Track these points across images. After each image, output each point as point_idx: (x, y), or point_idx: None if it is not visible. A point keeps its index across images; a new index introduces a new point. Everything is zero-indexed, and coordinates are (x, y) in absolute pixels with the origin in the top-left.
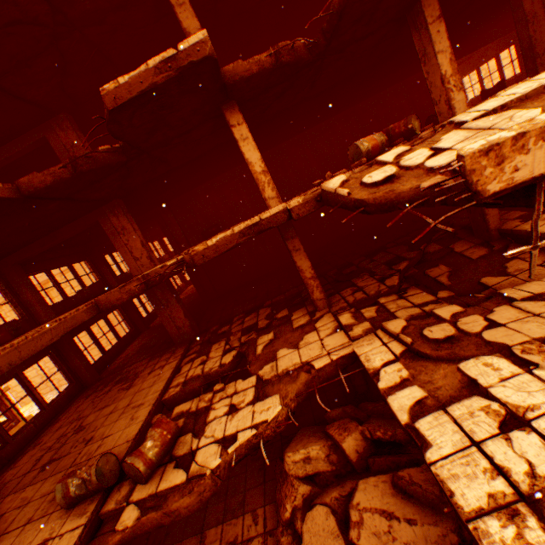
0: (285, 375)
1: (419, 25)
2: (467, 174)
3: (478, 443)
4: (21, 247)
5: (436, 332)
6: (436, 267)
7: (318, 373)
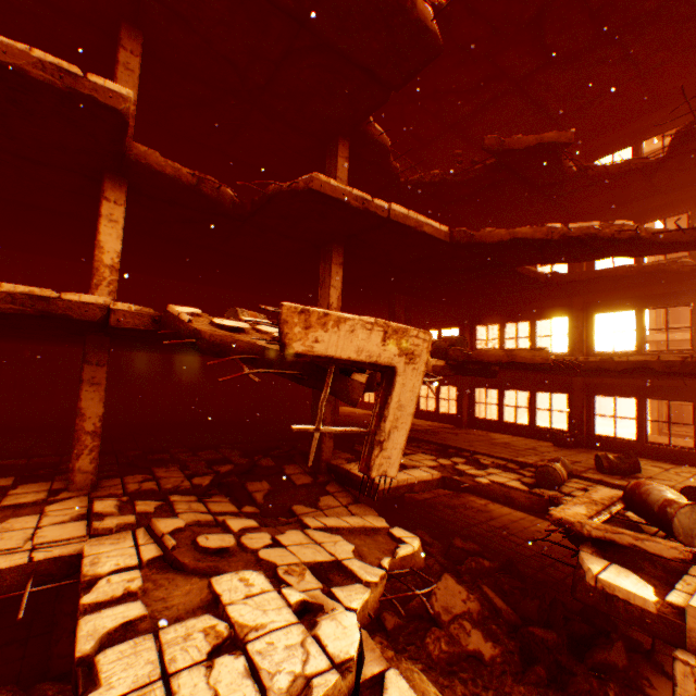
0: None
1: (327, 259)
2: (283, 323)
3: (171, 675)
4: None
5: (213, 540)
6: (260, 481)
7: None
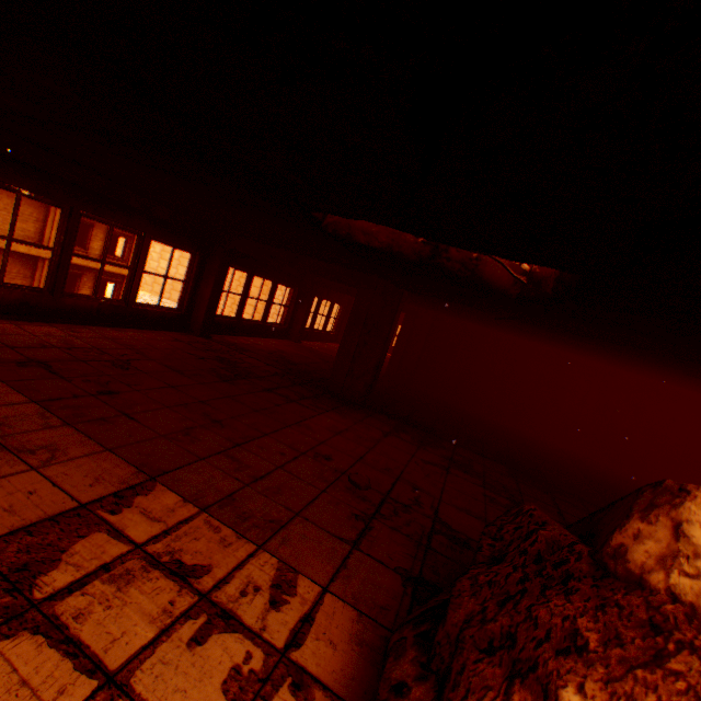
0: None
1: None
2: None
3: None
4: None
5: None
6: None
7: None
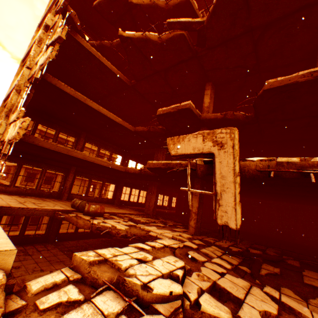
0: (141, 229)
1: None
2: (167, 145)
3: (126, 254)
4: (133, 149)
5: (194, 254)
6: (273, 266)
7: (149, 237)
